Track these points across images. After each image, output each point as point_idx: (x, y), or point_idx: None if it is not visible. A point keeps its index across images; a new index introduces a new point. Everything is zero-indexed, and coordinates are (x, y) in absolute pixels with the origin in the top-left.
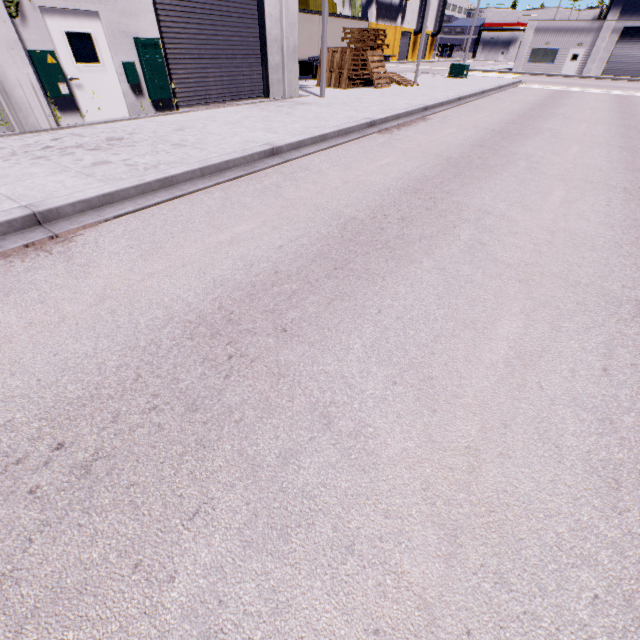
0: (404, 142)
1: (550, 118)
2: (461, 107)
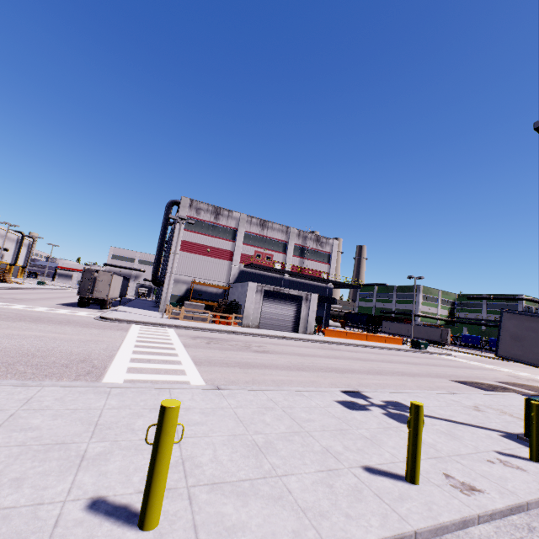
0: (29, 291)
1: (68, 293)
2: (43, 290)
